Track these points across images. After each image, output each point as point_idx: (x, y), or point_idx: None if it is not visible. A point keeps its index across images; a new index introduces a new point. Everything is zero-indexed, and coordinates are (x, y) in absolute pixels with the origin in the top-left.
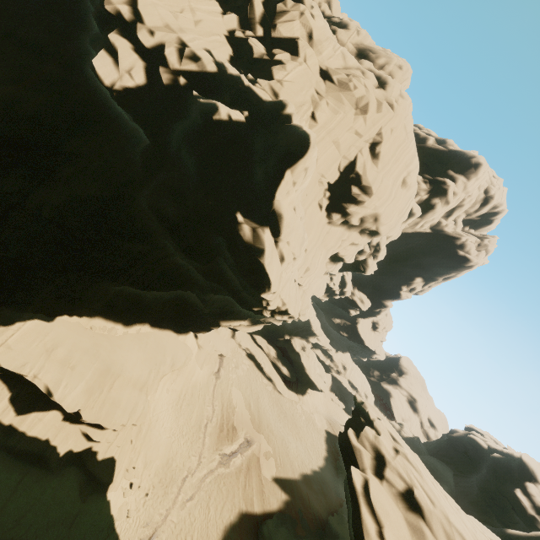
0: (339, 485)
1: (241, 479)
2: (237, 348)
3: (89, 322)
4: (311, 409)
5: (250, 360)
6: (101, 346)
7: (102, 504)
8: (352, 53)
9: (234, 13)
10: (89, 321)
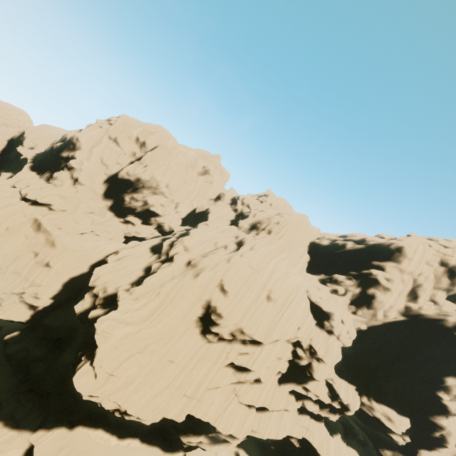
0: None
1: None
2: None
3: (94, 432)
4: None
5: None
6: (93, 452)
7: None
8: (246, 229)
9: (156, 254)
10: (94, 431)
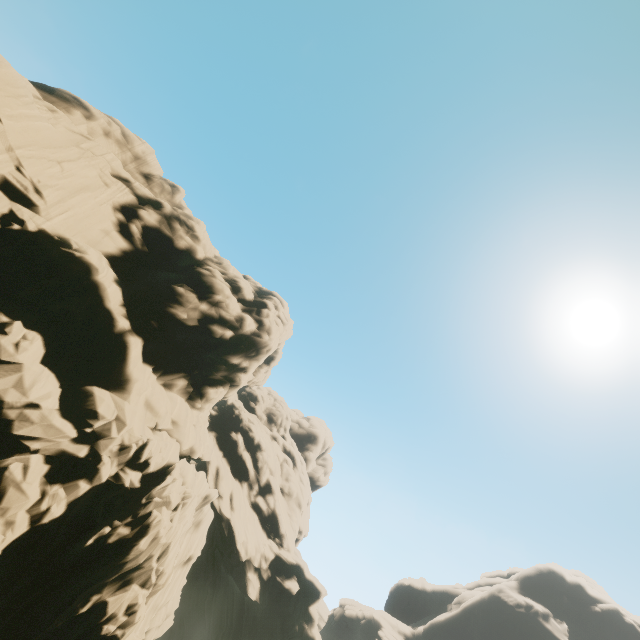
0: None
1: None
2: None
3: None
4: None
5: None
6: None
7: None
8: (266, 421)
9: (246, 483)
10: None
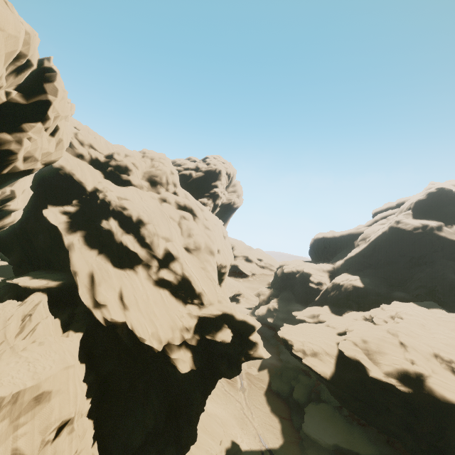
0: (272, 342)
1: (253, 386)
2: None
3: None
4: None
5: None
6: None
7: (245, 452)
8: (149, 187)
9: (139, 267)
10: None
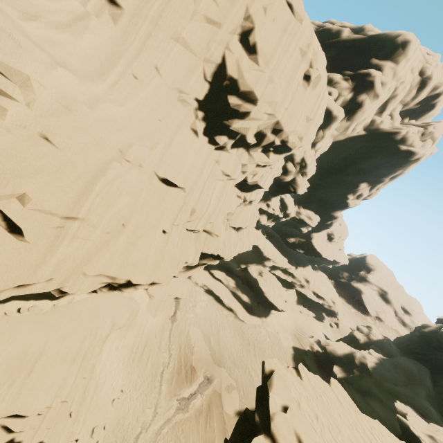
0: None
1: (201, 421)
2: (194, 286)
3: (2, 308)
4: (277, 328)
5: (208, 295)
6: (18, 329)
7: None
8: None
9: None
10: (1, 307)
